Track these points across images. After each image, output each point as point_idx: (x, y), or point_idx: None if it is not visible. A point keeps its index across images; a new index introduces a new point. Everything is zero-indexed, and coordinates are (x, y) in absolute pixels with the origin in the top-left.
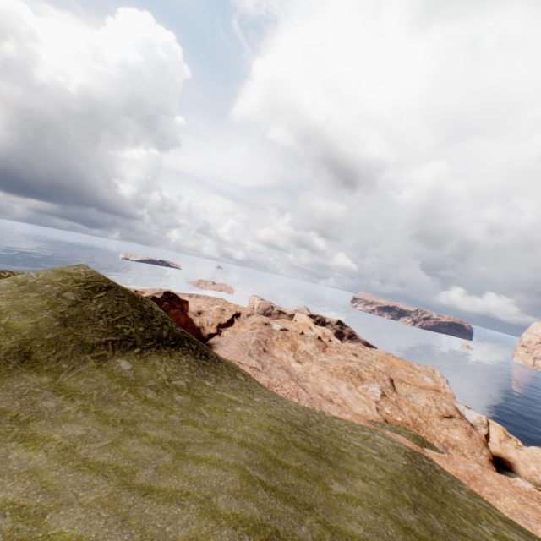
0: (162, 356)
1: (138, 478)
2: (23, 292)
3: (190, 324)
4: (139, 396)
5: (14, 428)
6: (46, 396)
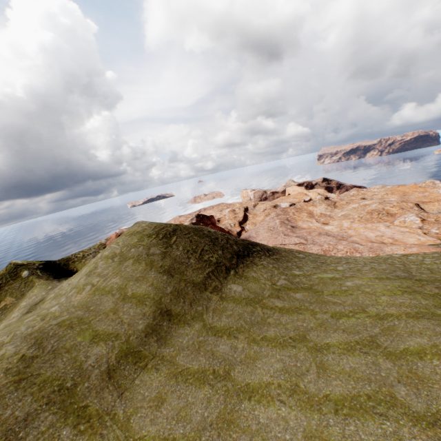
0: (250, 267)
1: (408, 403)
2: (120, 264)
3: (223, 232)
4: (272, 308)
5: (226, 384)
6: (212, 341)
